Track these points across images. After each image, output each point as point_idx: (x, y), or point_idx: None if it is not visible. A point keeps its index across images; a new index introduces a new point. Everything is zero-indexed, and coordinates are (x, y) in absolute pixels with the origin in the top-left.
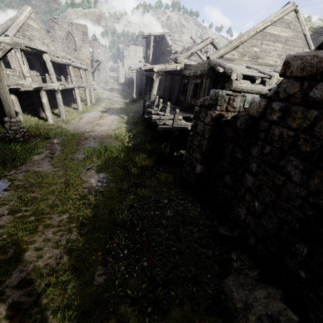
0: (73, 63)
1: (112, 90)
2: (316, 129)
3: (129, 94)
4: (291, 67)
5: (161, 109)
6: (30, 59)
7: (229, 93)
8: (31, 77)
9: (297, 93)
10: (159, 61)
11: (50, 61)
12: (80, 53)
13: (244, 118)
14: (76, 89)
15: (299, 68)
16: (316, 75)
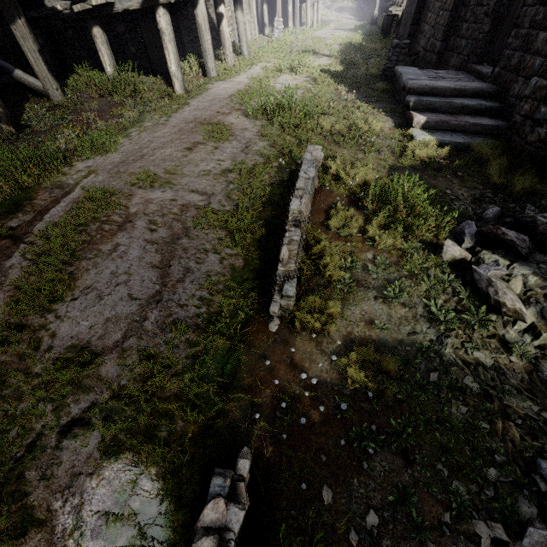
0: None
1: (341, 10)
2: None
3: (367, 14)
4: None
5: (401, 3)
6: None
7: None
8: None
9: None
10: None
11: None
12: None
13: None
14: None
15: None
16: None
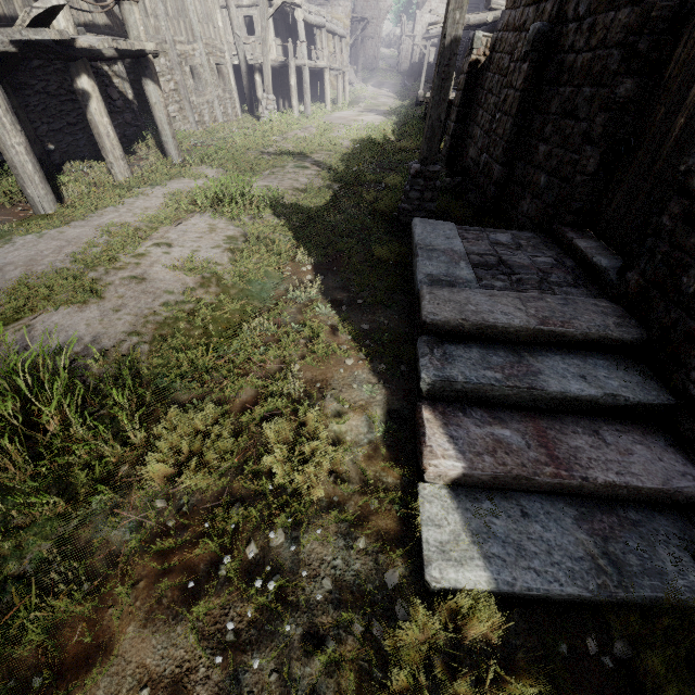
0: (328, 25)
1: (381, 86)
2: (506, 47)
3: (413, 93)
4: (508, 1)
5: None
6: (275, 20)
7: (486, 35)
8: (276, 49)
9: (506, 22)
10: (485, 10)
11: (303, 21)
12: (335, 5)
13: (488, 57)
14: (327, 71)
15: (510, 1)
16: (513, 6)
